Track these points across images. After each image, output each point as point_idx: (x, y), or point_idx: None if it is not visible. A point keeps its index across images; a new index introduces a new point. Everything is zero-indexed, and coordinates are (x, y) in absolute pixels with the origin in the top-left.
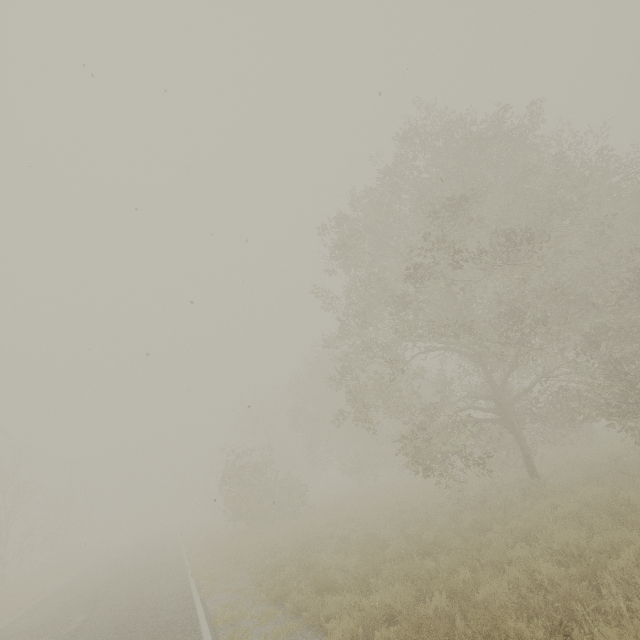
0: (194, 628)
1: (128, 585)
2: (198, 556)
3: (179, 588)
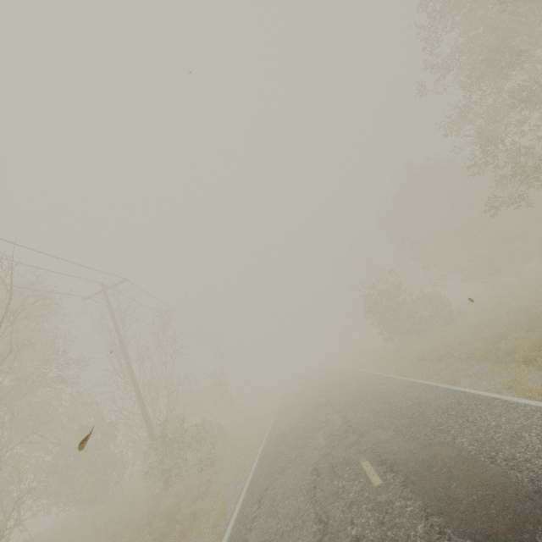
0: (505, 403)
1: (343, 393)
2: (377, 368)
3: (404, 385)
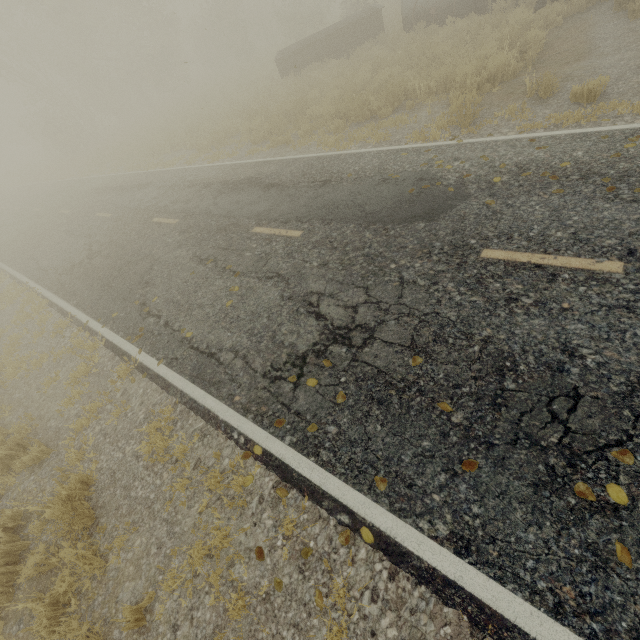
0: None
1: None
2: None
3: None
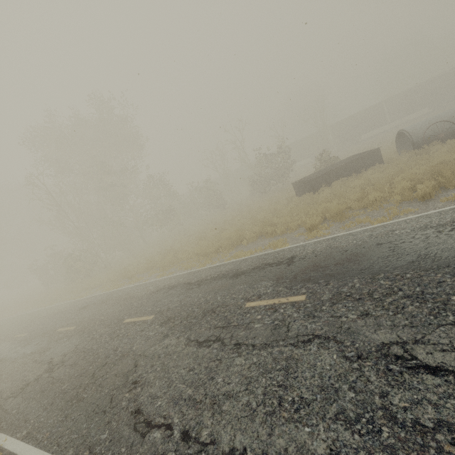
0: None
1: None
2: None
3: None
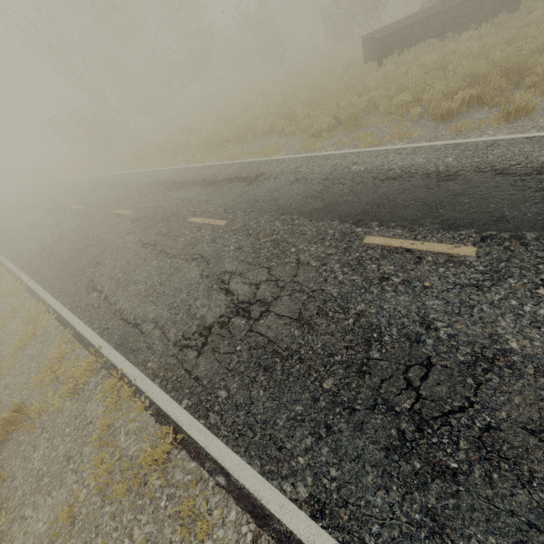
0: None
1: None
2: None
3: None
